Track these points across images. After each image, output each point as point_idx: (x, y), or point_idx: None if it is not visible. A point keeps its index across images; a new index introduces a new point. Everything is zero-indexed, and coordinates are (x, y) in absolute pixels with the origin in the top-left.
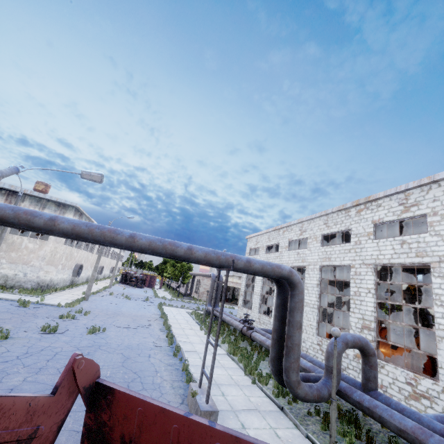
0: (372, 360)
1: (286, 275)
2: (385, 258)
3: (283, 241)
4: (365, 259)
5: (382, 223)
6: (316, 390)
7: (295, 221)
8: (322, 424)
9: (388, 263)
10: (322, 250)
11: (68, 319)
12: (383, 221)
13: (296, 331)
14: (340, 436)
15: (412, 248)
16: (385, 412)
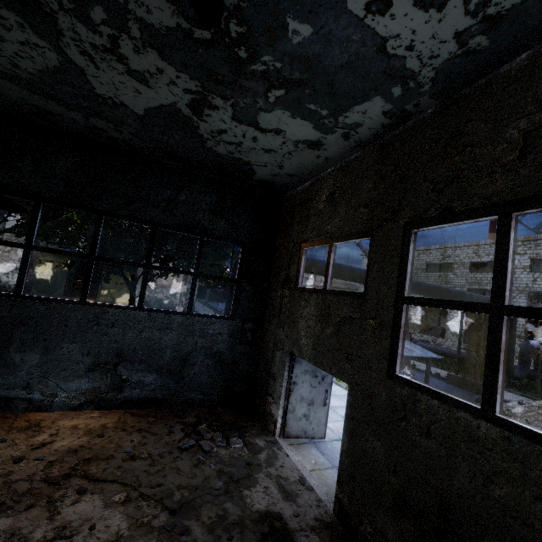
0: None
1: None
2: (539, 287)
3: (418, 263)
4: (520, 286)
5: (539, 259)
6: (520, 373)
7: (436, 246)
8: (522, 390)
9: (541, 291)
10: (470, 276)
11: None
12: (540, 258)
13: (513, 341)
14: (534, 395)
15: None
16: None
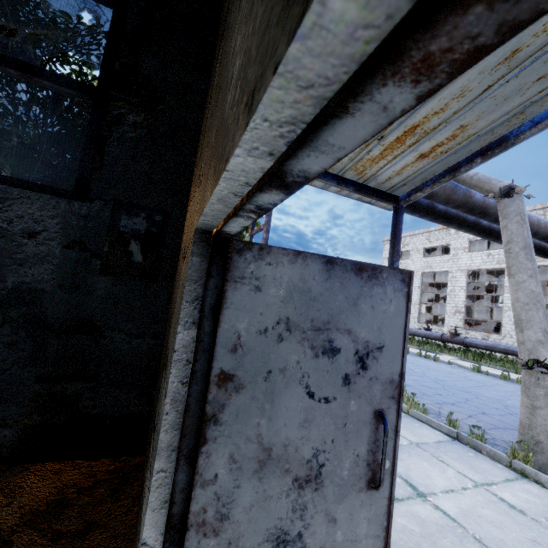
0: None
1: None
2: None
3: (458, 241)
4: None
5: None
6: None
7: None
8: None
9: None
10: None
11: None
12: None
13: None
14: None
15: None
16: None
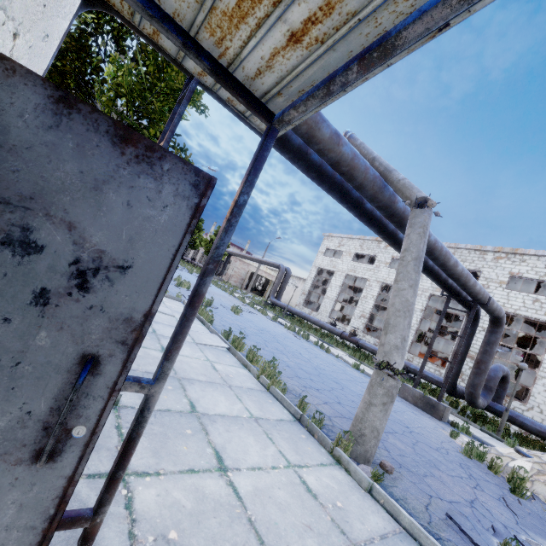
0: (507, 385)
1: (501, 316)
2: (512, 308)
3: (384, 255)
4: None
5: (520, 277)
6: (482, 401)
7: None
8: (478, 422)
9: (512, 313)
10: None
11: (184, 288)
12: (522, 276)
13: (491, 359)
14: (490, 431)
15: (543, 307)
16: (527, 420)
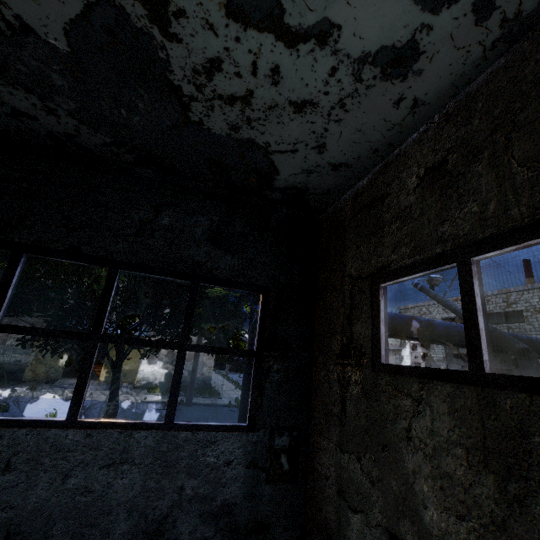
0: None
1: None
2: None
3: None
4: None
5: None
6: None
7: (494, 292)
8: None
9: None
10: None
11: None
12: None
13: None
14: None
15: None
16: None
